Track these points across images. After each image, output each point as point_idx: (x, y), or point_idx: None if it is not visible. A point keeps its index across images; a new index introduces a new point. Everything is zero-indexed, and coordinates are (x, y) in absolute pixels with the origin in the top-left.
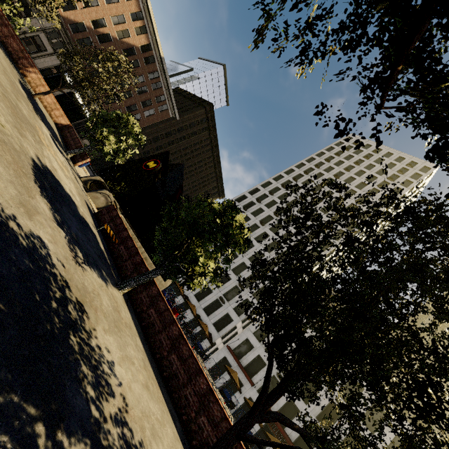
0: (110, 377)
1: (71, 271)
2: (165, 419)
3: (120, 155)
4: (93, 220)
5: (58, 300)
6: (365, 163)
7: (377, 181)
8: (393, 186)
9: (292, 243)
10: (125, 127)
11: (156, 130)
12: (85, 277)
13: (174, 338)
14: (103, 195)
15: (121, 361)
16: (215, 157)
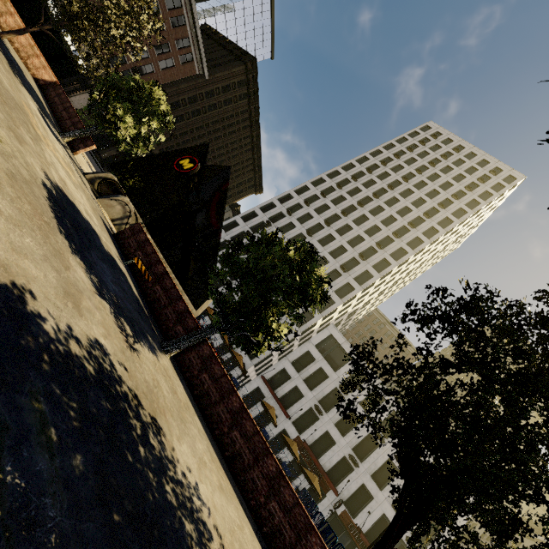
0: (202, 510)
1: (132, 369)
2: (241, 517)
3: (139, 143)
4: (116, 248)
5: (141, 438)
6: (442, 165)
7: (453, 189)
8: (470, 198)
9: (344, 261)
10: (147, 102)
11: (176, 92)
12: (143, 365)
13: (235, 411)
14: (119, 203)
15: (199, 473)
16: (254, 138)
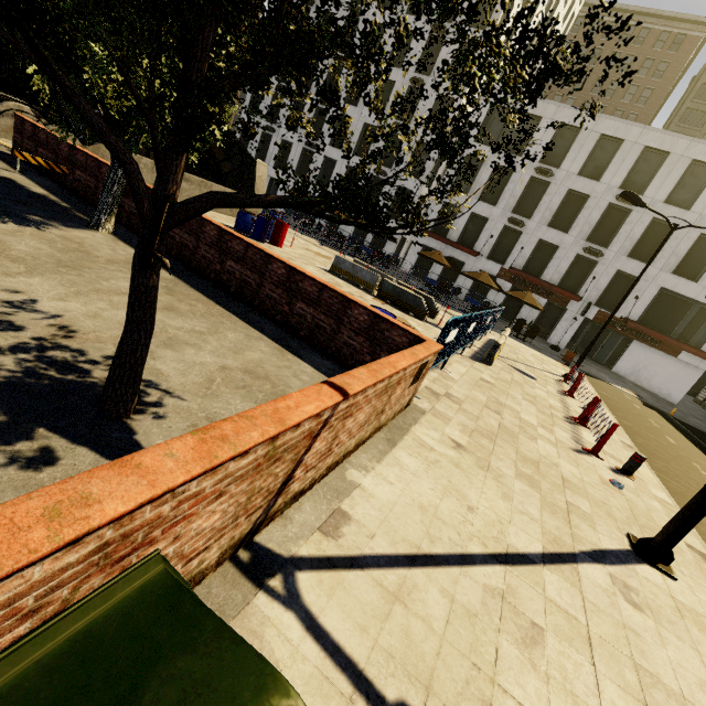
0: (12, 315)
1: None
2: (223, 328)
3: None
4: (9, 164)
5: None
6: None
7: None
8: None
9: None
10: None
11: None
12: None
13: (216, 242)
14: (11, 116)
15: (71, 297)
16: None
